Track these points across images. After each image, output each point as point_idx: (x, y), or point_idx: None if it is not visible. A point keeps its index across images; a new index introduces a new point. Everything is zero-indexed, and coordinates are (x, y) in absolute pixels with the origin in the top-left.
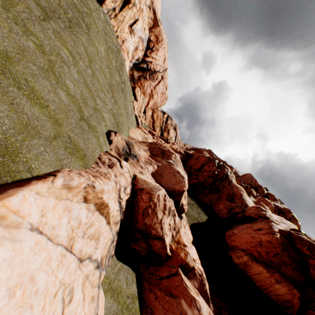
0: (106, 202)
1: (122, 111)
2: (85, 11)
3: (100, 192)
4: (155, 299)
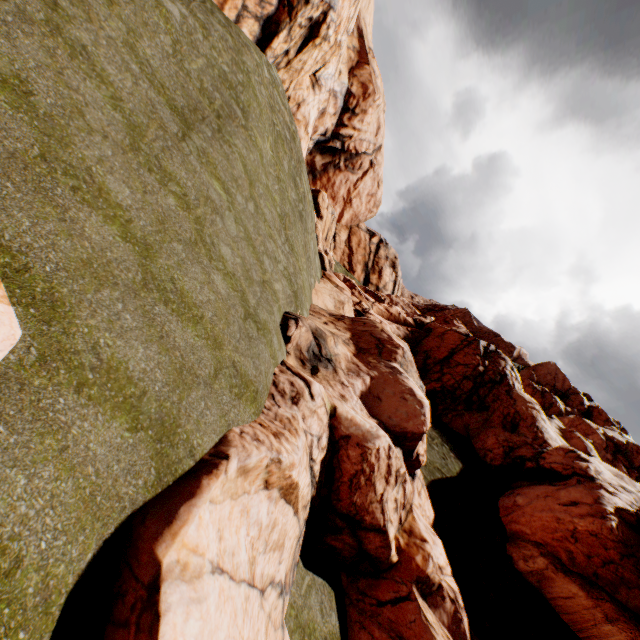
0: (295, 480)
1: (302, 262)
2: (240, 81)
3: (288, 468)
4: None
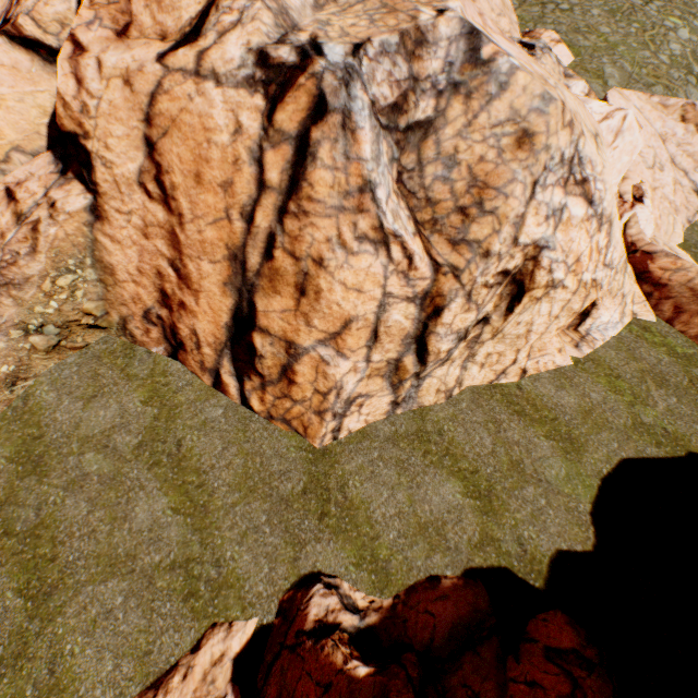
0: None
1: None
2: None
3: None
4: None
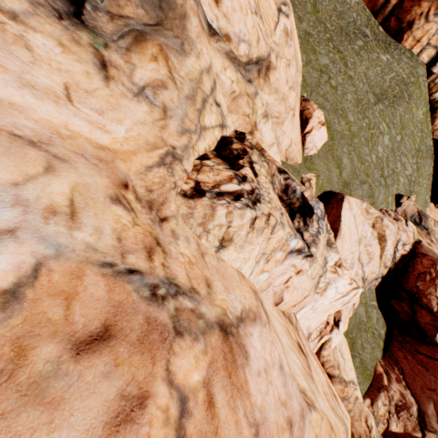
0: (386, 236)
1: (423, 181)
2: (411, 81)
3: (384, 226)
4: (403, 357)
